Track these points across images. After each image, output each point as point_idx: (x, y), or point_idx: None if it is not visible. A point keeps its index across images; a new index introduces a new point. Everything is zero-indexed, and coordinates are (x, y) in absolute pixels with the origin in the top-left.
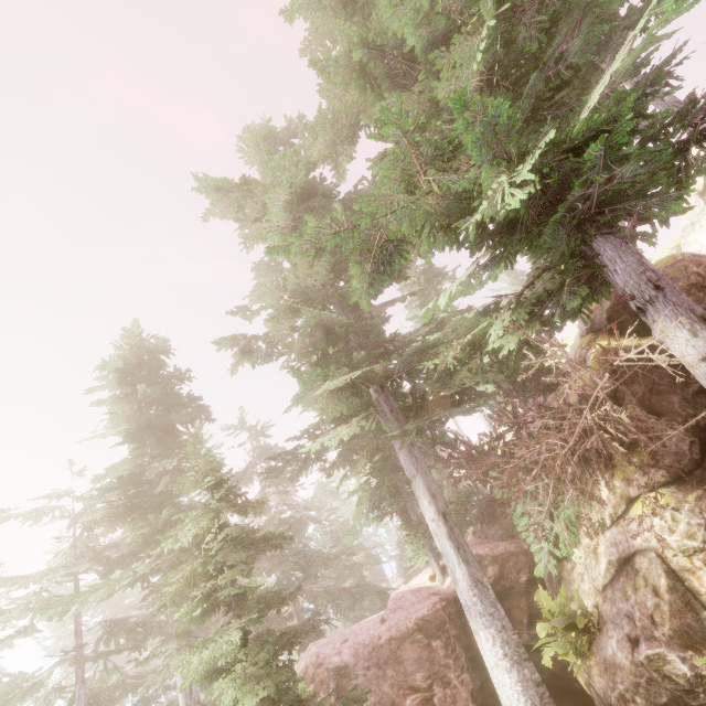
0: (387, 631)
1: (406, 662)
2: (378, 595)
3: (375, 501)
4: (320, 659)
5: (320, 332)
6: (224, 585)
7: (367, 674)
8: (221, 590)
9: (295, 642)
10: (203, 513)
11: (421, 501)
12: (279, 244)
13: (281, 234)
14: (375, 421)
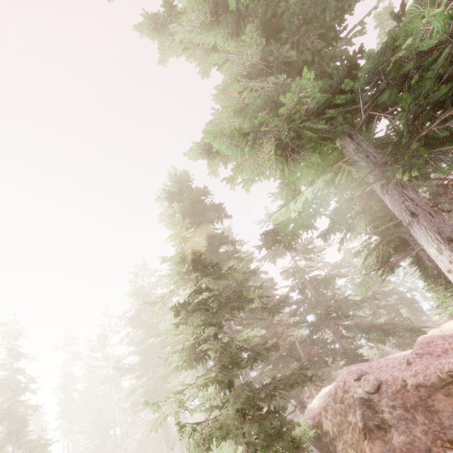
0: (412, 376)
1: (441, 413)
2: (410, 332)
3: (383, 256)
4: (346, 386)
5: (273, 111)
6: (206, 339)
7: (394, 413)
8: (202, 344)
9: (275, 396)
10: (184, 282)
11: (429, 249)
12: (211, 44)
13: (207, 30)
14: (344, 173)
